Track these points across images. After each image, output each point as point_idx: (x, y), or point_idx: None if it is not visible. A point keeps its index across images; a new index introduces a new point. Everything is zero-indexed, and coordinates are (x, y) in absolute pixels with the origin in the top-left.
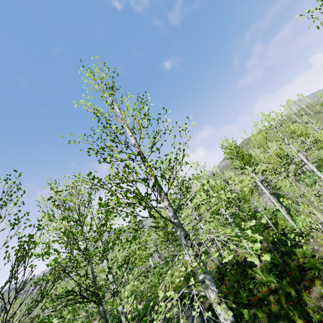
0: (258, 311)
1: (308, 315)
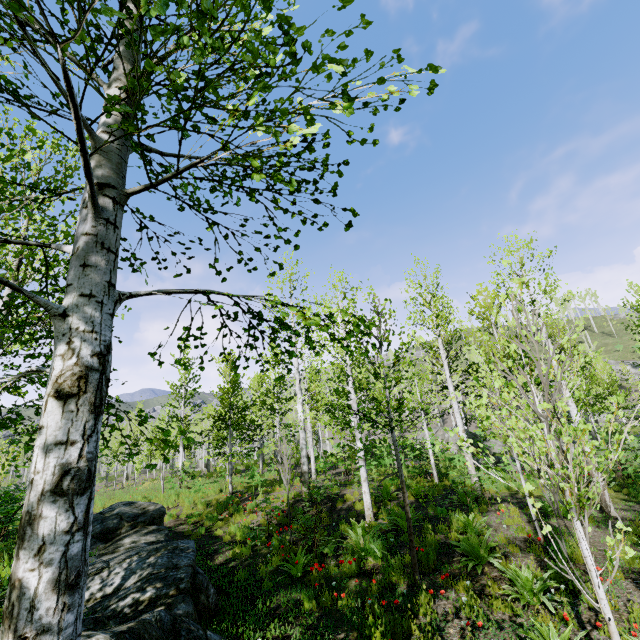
0: (307, 596)
1: (408, 638)
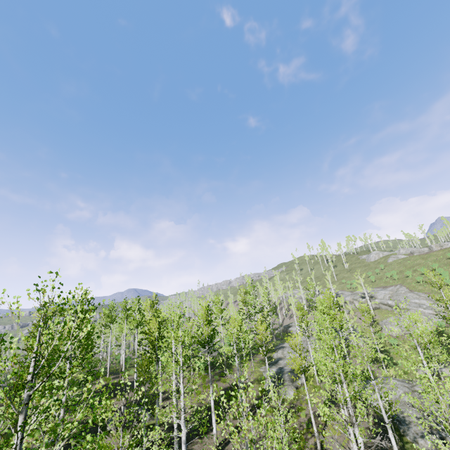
0: None
1: None
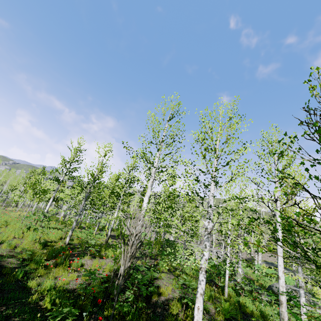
0: None
1: None
